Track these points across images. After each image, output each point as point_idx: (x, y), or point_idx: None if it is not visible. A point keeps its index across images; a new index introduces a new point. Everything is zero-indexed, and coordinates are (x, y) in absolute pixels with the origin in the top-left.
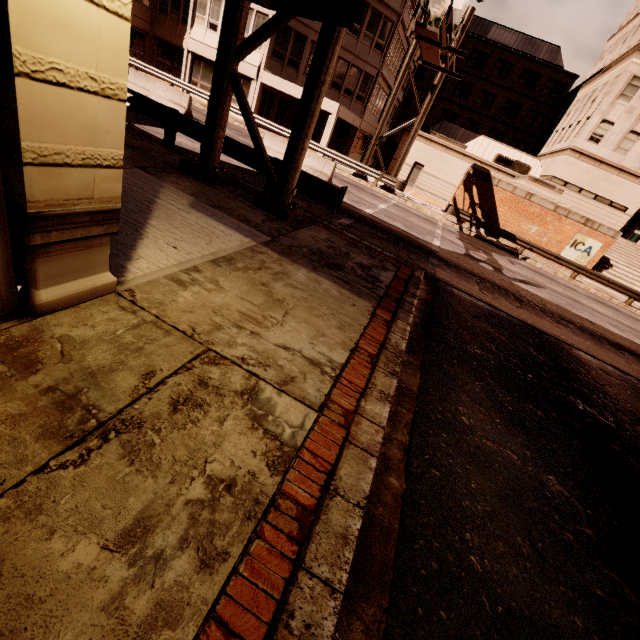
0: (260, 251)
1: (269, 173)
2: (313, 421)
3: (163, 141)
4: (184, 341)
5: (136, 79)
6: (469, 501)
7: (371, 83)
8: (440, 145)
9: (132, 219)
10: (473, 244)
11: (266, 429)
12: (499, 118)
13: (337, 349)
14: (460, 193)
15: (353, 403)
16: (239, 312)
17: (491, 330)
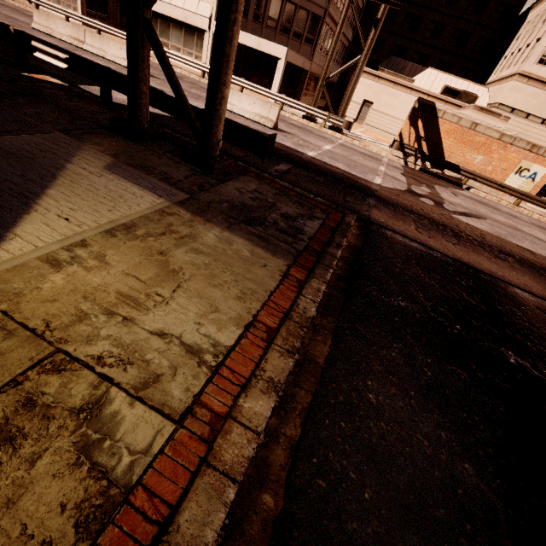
0: (171, 212)
1: (194, 126)
2: (166, 439)
3: (100, 100)
4: (28, 343)
5: (92, 41)
6: (358, 522)
7: (319, 24)
8: (388, 81)
9: (27, 190)
10: (416, 178)
11: (95, 463)
12: (448, 48)
13: (228, 327)
14: (406, 128)
15: (228, 402)
16: (118, 293)
17: (421, 275)
